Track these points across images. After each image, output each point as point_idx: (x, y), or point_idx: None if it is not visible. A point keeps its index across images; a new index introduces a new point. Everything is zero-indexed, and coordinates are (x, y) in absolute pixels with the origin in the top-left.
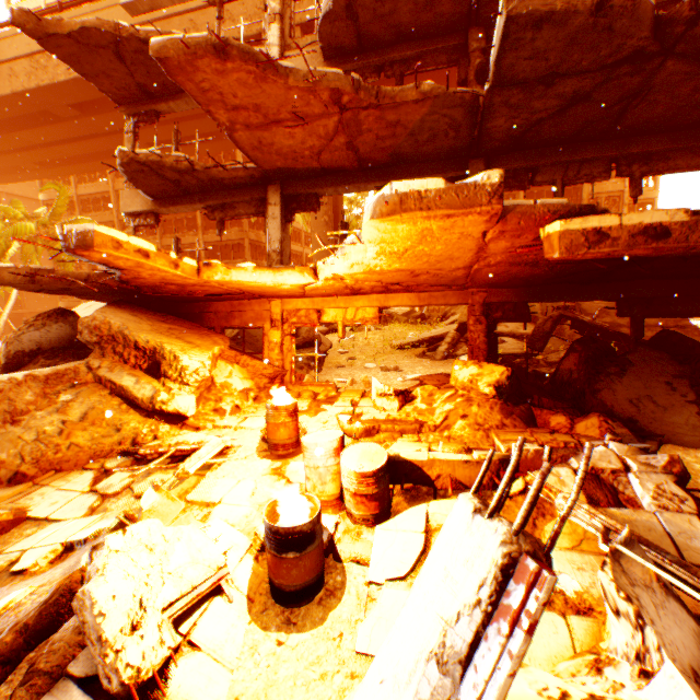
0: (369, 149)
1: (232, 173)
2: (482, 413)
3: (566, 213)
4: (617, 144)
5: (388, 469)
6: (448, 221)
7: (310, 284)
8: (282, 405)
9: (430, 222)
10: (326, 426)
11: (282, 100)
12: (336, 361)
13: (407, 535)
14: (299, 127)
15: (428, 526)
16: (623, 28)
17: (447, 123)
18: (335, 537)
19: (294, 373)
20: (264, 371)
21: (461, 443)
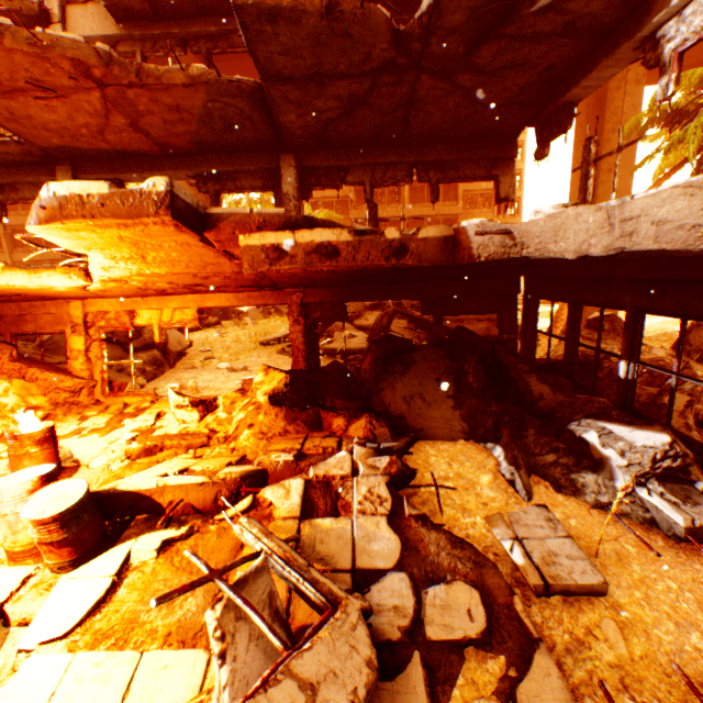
0: (162, 133)
1: (1, 147)
2: (268, 422)
3: (282, 224)
4: (415, 151)
5: (107, 504)
6: (135, 230)
7: (87, 287)
8: (24, 433)
9: (113, 230)
10: (111, 446)
11: (9, 63)
12: (191, 362)
13: (93, 582)
14: (56, 99)
15: (129, 566)
16: (362, 37)
17: (238, 113)
18: (17, 595)
19: (108, 383)
20: (60, 384)
21: (238, 455)
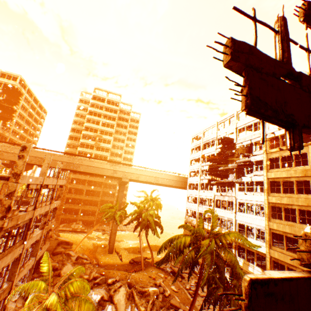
0: None
1: None
2: None
3: None
4: None
5: None
6: None
7: None
8: None
9: None
10: None
11: None
12: None
13: None
14: None
15: None
16: None
17: None
18: None
19: None
20: None
21: None
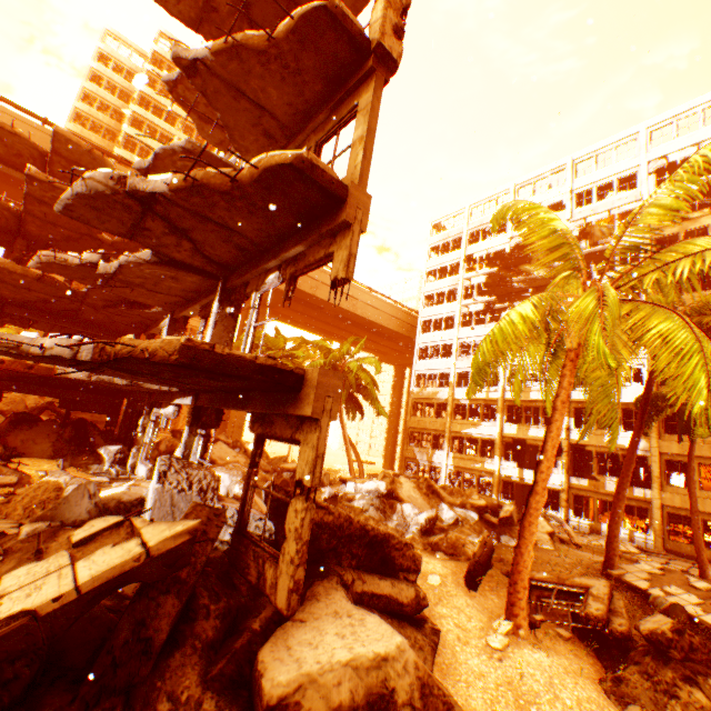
0: None
1: None
2: None
3: None
4: (84, 325)
5: None
6: None
7: None
8: None
9: None
10: None
11: None
12: None
13: None
14: None
15: None
16: (55, 289)
17: None
18: None
19: None
20: None
21: None
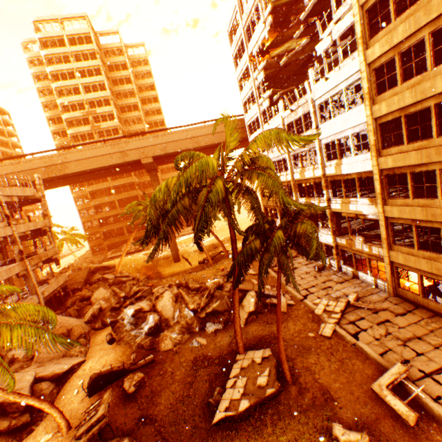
0: None
1: None
2: None
3: None
4: None
5: None
6: None
7: None
8: None
9: None
10: None
11: None
12: None
13: None
14: None
15: None
16: None
17: None
18: None
19: None
20: None
21: None
